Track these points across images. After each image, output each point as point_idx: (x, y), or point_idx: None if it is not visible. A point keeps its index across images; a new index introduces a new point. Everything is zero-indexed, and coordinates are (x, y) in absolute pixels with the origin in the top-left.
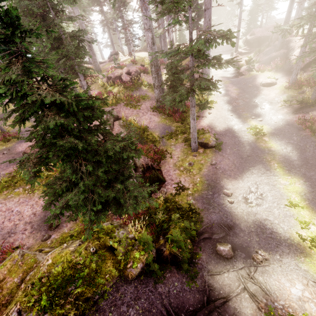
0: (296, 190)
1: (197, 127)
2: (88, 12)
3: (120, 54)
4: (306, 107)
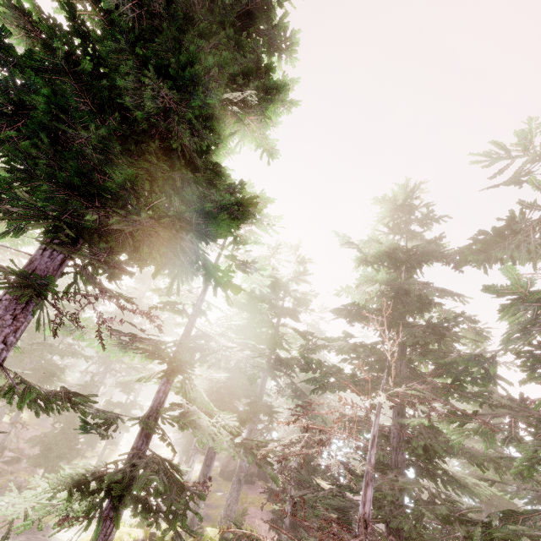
0: None
1: None
2: None
3: None
4: None
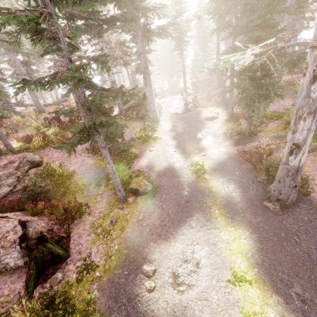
0: (241, 250)
1: (134, 167)
2: (41, 60)
3: (71, 96)
4: (245, 138)
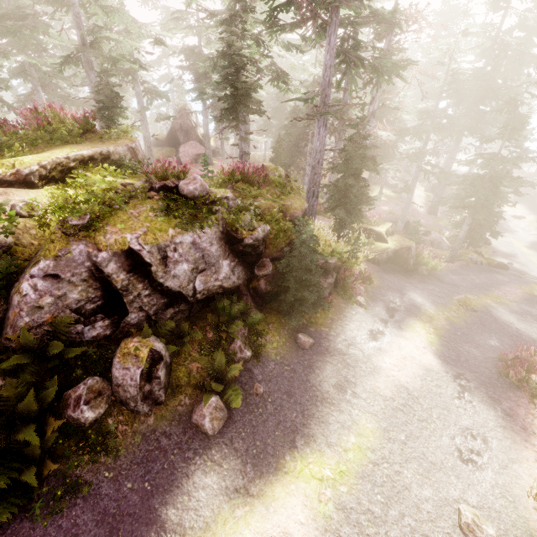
0: None
1: None
2: None
3: None
4: None
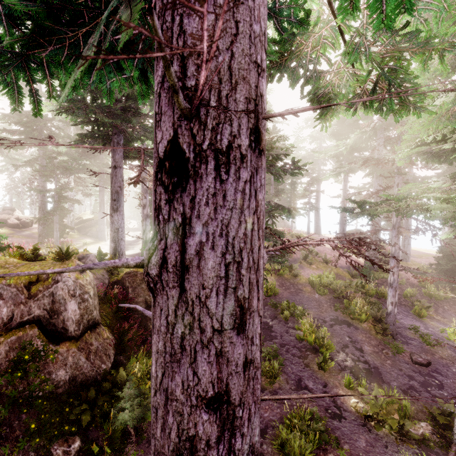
0: None
1: None
2: None
3: (17, 211)
4: None
